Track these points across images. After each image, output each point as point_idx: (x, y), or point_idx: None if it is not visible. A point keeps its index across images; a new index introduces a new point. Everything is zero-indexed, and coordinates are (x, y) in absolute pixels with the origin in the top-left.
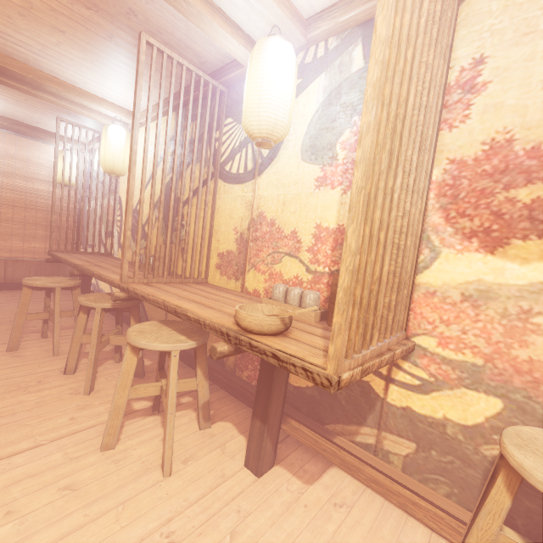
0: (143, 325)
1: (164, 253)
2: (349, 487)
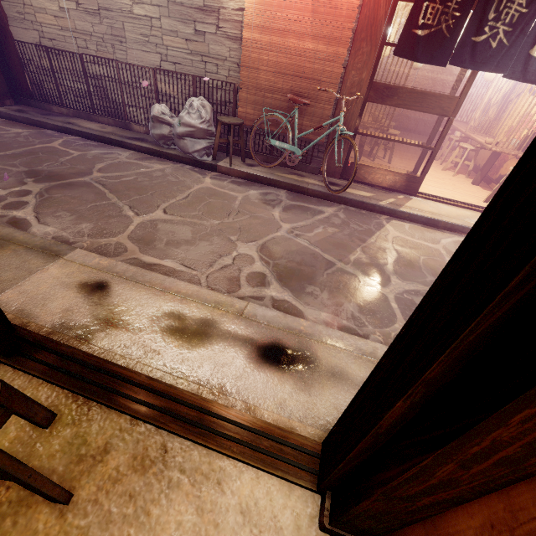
0: (464, 143)
1: (487, 124)
2: None
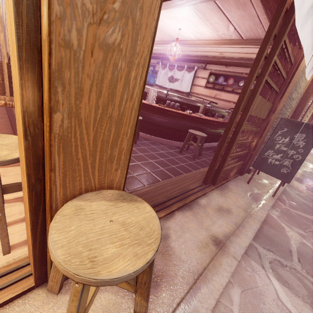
0: None
1: None
2: (17, 172)
